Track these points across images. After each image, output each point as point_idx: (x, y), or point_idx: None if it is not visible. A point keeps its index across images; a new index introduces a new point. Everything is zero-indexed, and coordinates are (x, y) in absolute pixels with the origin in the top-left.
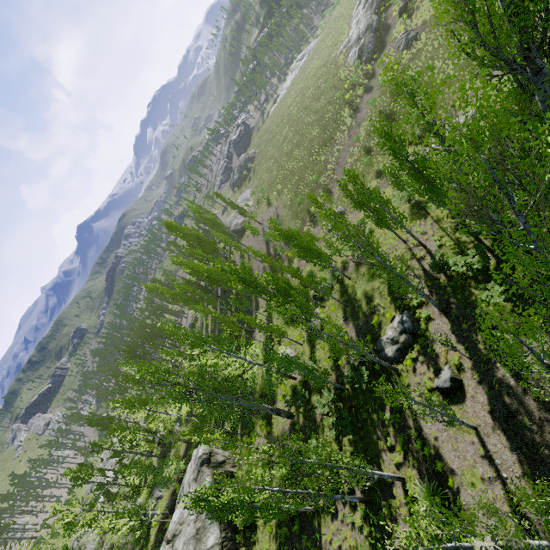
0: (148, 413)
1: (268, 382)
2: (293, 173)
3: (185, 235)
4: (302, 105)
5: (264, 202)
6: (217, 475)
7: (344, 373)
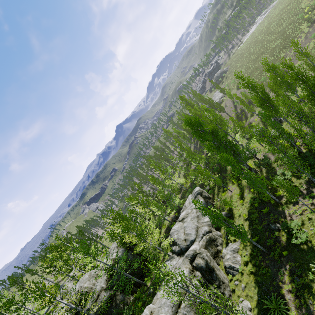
0: (166, 176)
1: (248, 148)
2: (258, 68)
3: (188, 103)
4: (267, 32)
5: (234, 88)
6: (206, 201)
7: (300, 148)
